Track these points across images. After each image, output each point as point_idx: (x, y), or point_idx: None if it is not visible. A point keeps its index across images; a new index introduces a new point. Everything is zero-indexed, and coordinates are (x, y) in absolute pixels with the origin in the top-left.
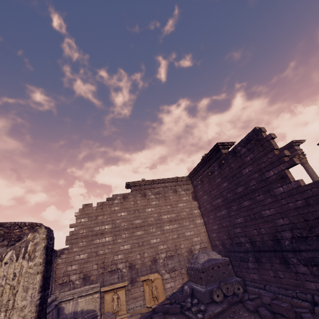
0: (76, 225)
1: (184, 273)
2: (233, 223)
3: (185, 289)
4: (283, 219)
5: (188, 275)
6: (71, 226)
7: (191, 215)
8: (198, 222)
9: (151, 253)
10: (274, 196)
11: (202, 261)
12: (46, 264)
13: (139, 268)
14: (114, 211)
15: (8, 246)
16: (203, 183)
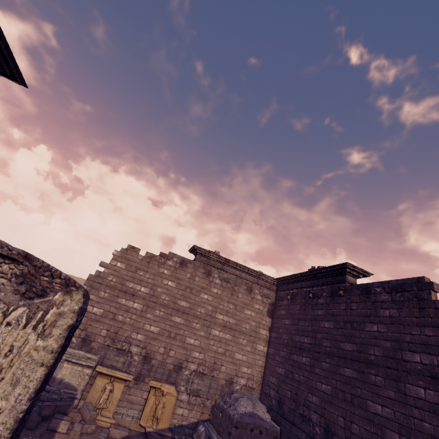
0: (108, 266)
1: (207, 406)
2: (311, 383)
3: (199, 430)
4: (401, 436)
5: (212, 413)
6: (102, 263)
7: (255, 334)
8: (259, 347)
9: (179, 356)
10: (404, 393)
11: (242, 410)
12: (59, 353)
13: (155, 367)
14: (162, 274)
15: (23, 297)
16: (293, 301)
